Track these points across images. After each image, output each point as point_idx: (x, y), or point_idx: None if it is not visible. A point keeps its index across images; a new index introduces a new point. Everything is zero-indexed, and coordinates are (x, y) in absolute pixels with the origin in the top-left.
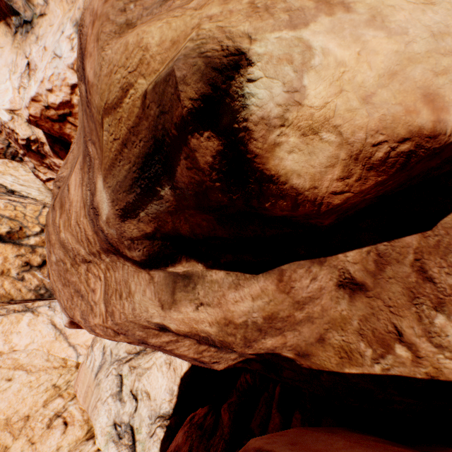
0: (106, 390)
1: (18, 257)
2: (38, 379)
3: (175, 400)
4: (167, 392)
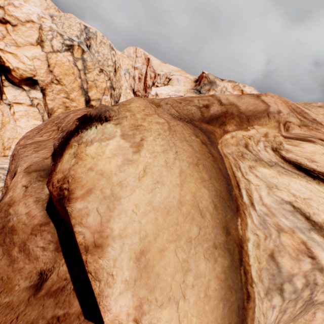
0: None
1: None
2: None
3: None
4: None
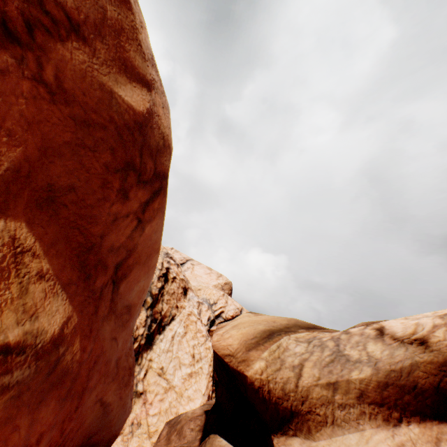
0: None
1: None
2: None
3: None
4: None
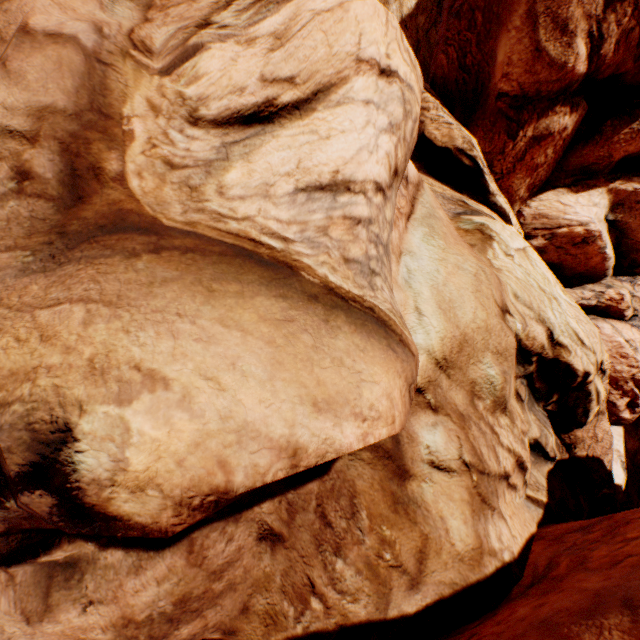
0: None
1: None
2: None
3: None
4: None
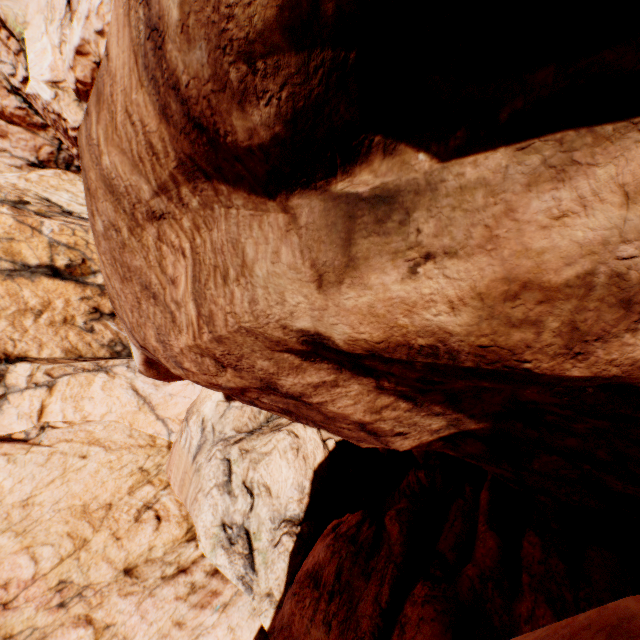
0: (209, 479)
1: (83, 300)
2: (120, 459)
3: (307, 501)
4: (295, 488)
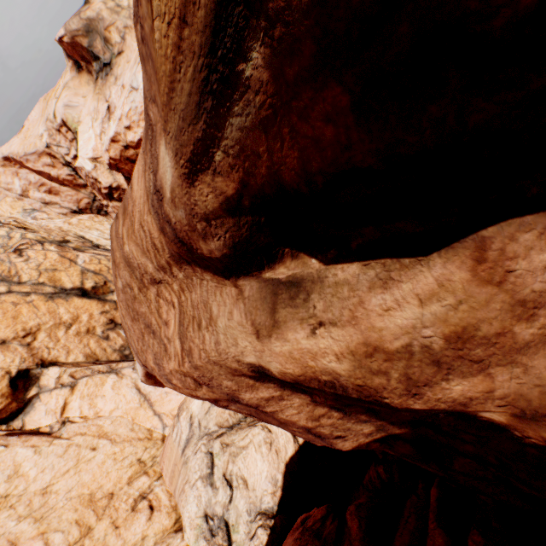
0: (195, 471)
1: (102, 314)
2: (122, 451)
3: (280, 493)
4: (269, 481)
